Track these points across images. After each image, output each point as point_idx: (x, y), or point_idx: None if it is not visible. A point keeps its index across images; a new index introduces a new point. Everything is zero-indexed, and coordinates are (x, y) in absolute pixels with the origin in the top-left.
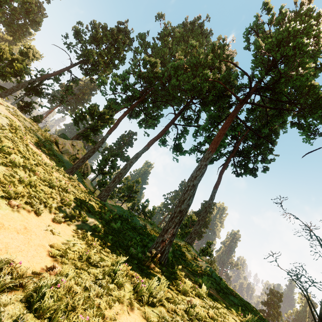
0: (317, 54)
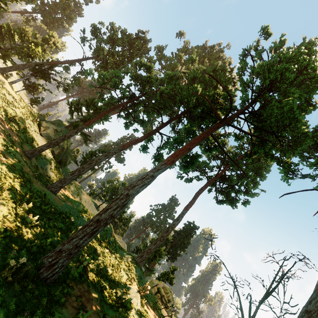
0: (313, 90)
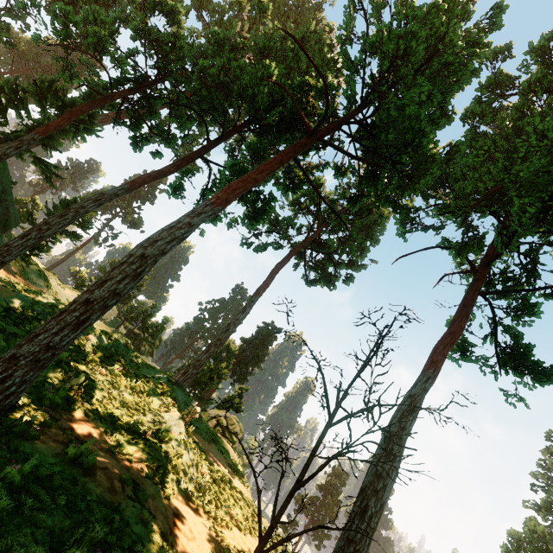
0: (451, 89)
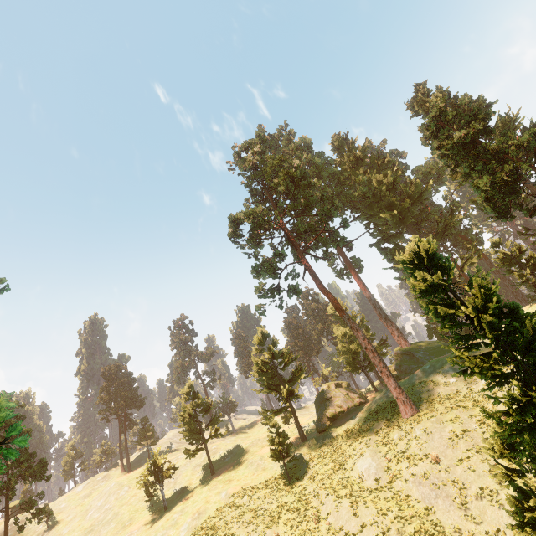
0: None
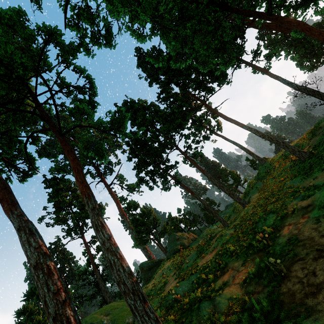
0: None
